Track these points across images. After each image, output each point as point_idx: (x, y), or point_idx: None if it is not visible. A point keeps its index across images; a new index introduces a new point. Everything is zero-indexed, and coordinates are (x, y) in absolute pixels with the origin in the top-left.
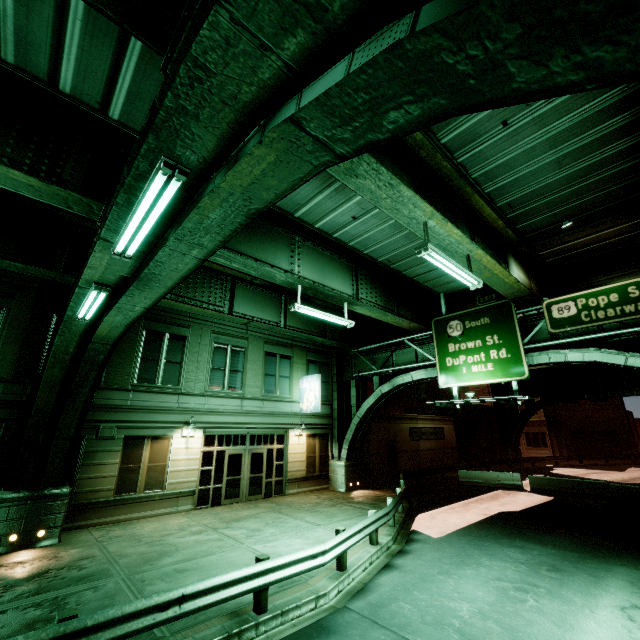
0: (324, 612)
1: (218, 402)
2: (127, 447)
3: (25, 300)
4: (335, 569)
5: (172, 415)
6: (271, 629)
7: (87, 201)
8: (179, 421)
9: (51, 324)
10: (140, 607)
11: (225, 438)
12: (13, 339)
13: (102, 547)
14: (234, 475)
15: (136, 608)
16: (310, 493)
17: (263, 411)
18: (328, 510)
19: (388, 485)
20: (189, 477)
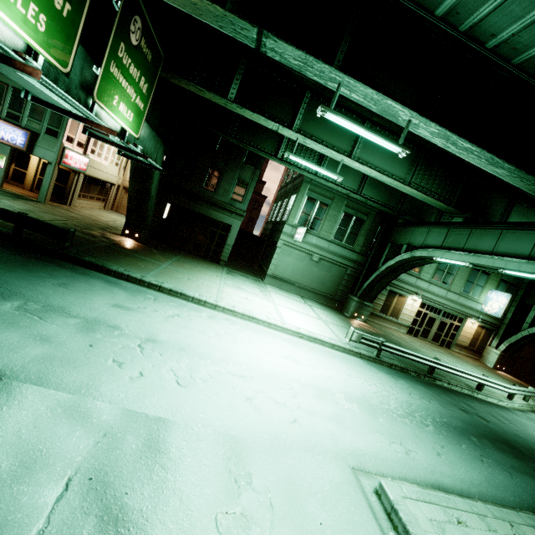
0: (502, 406)
1: (434, 288)
2: (388, 295)
3: (371, 217)
4: (505, 397)
5: (411, 287)
6: (481, 397)
7: (458, 212)
8: (413, 291)
9: (377, 230)
10: (453, 367)
11: (430, 307)
12: (363, 235)
13: (386, 333)
14: (428, 327)
15: (452, 367)
16: (466, 357)
17: (457, 301)
18: (486, 372)
19: (527, 381)
20: (408, 319)
